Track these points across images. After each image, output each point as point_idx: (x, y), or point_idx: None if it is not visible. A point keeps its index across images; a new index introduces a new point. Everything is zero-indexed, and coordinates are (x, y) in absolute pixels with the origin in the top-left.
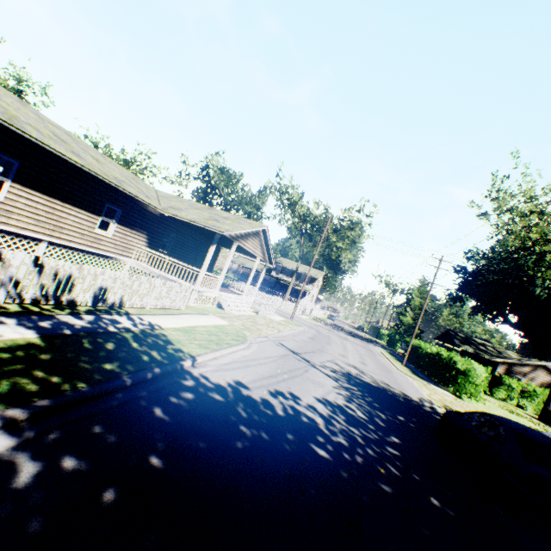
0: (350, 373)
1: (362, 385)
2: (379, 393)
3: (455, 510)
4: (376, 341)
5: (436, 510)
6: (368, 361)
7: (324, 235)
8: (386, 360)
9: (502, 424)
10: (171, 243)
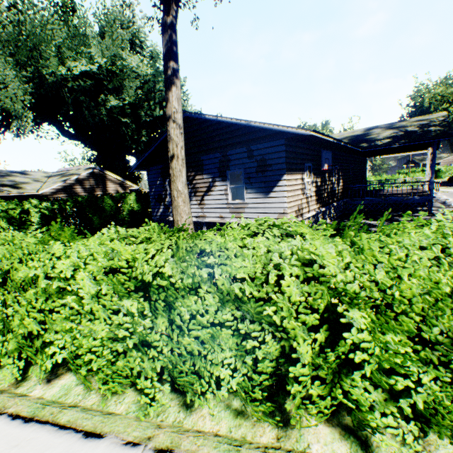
0: None
1: None
2: None
3: None
4: None
5: None
6: None
7: None
8: None
9: None
10: None
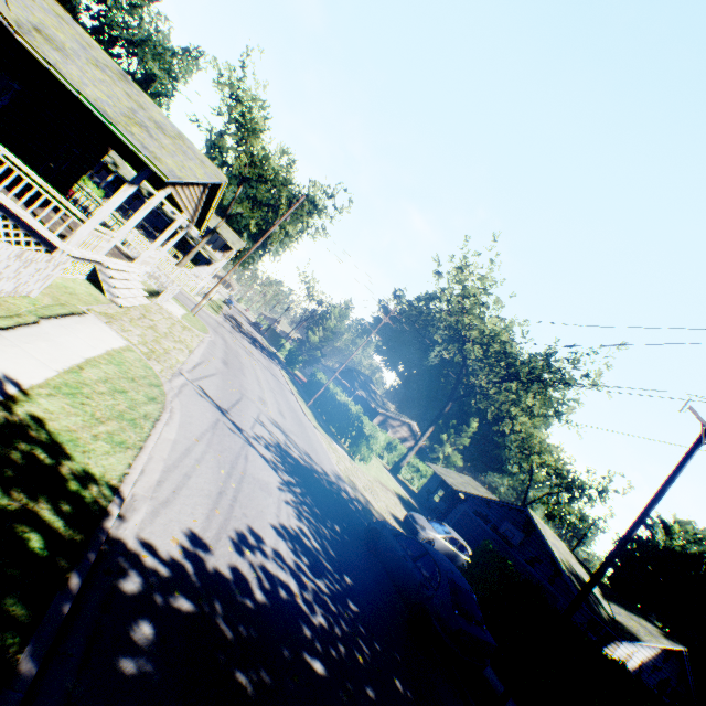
0: (281, 443)
1: (297, 469)
2: (312, 482)
3: (409, 687)
4: (276, 354)
5: (403, 698)
6: (283, 406)
7: (286, 217)
8: (294, 397)
9: (439, 566)
10: (5, 99)
